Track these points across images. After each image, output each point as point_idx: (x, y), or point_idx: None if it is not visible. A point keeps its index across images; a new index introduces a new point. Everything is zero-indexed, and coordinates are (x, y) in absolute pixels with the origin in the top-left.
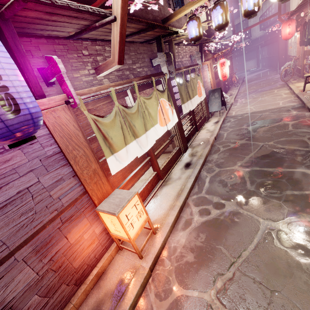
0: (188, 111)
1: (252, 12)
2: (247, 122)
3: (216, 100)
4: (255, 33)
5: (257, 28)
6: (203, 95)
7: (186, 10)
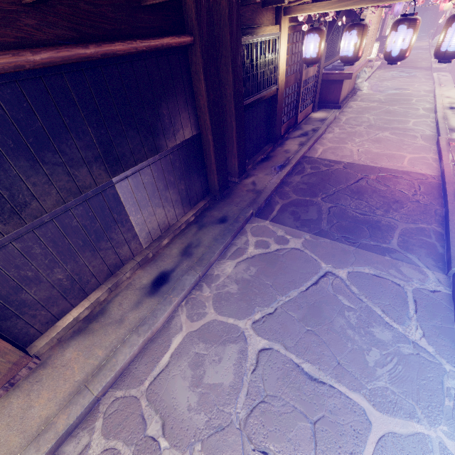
0: None
1: None
2: None
3: None
4: None
5: None
6: None
7: None
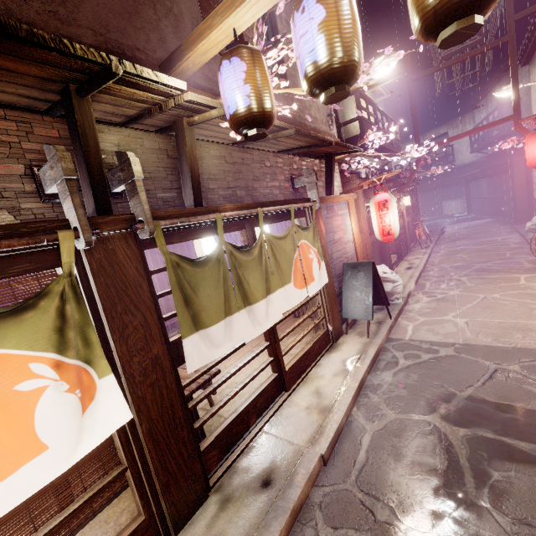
0: (226, 348)
1: (460, 3)
2: (447, 395)
3: (361, 292)
4: (461, 156)
5: (465, 148)
6: (320, 278)
7: (216, 28)
